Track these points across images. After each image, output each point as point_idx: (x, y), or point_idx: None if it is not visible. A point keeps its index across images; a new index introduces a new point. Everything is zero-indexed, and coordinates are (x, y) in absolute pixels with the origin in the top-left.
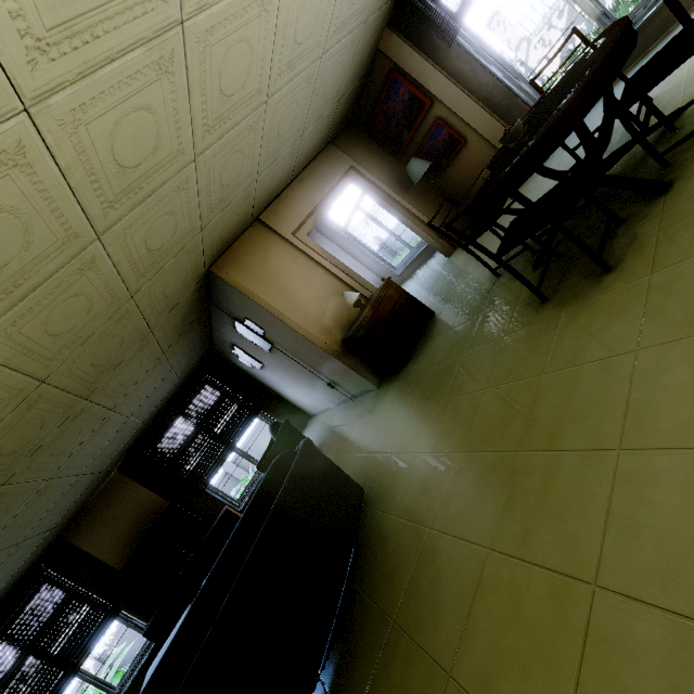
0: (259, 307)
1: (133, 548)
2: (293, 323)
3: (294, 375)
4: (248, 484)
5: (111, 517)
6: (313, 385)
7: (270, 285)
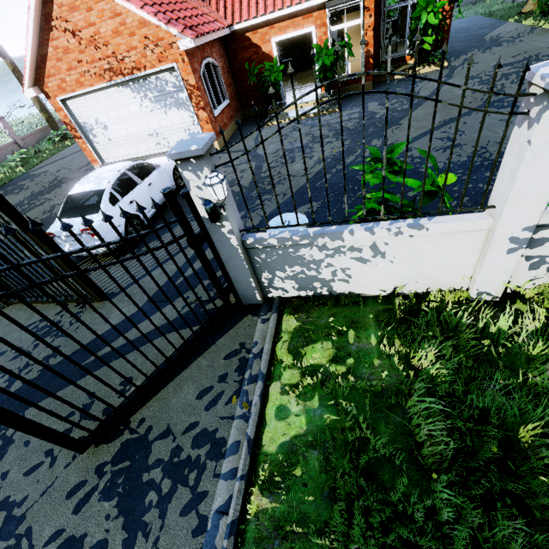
0: None
1: None
2: None
3: None
4: None
5: None
6: None
7: None
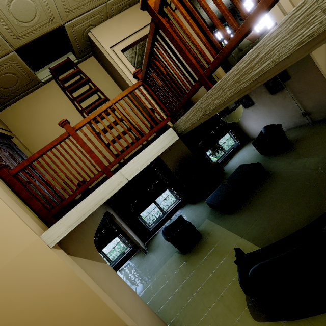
0: (309, 60)
1: (178, 165)
2: (322, 72)
3: (273, 110)
4: (219, 158)
5: (172, 151)
6: (283, 116)
7: (317, 51)
